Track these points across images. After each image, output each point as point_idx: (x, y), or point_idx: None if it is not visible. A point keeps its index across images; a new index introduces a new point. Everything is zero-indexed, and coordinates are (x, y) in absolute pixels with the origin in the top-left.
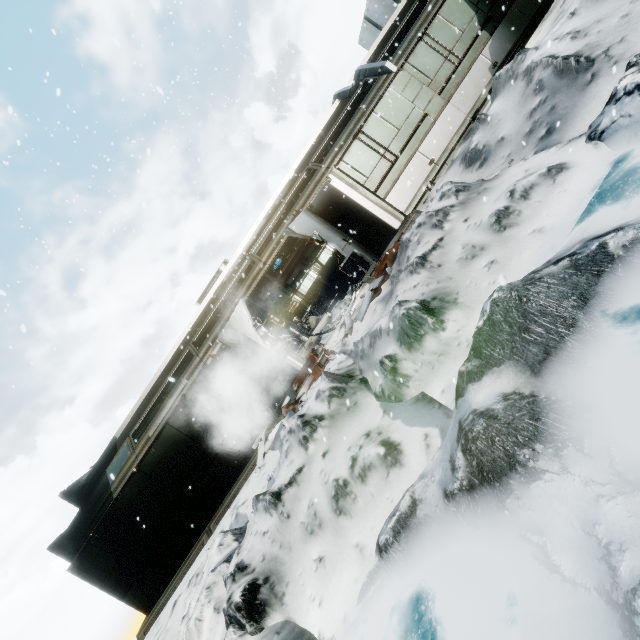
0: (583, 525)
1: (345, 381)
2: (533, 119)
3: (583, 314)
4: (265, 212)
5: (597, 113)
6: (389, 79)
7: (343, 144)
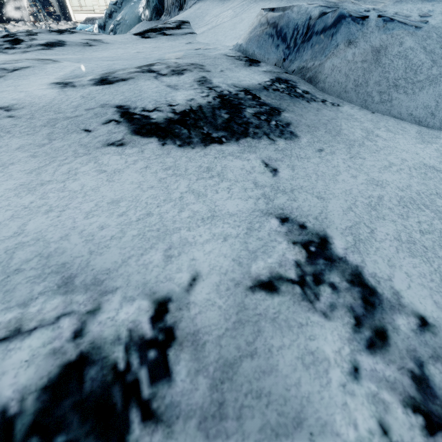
0: None
1: (35, 26)
2: None
3: None
4: None
5: None
6: None
7: None
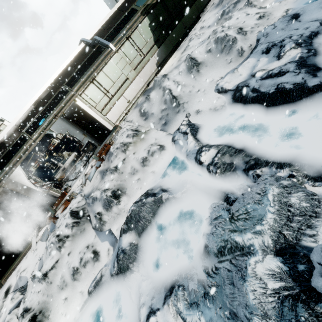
0: (138, 287)
1: (80, 218)
2: (162, 114)
3: (153, 219)
4: (33, 100)
5: (177, 128)
6: (111, 53)
7: (84, 82)
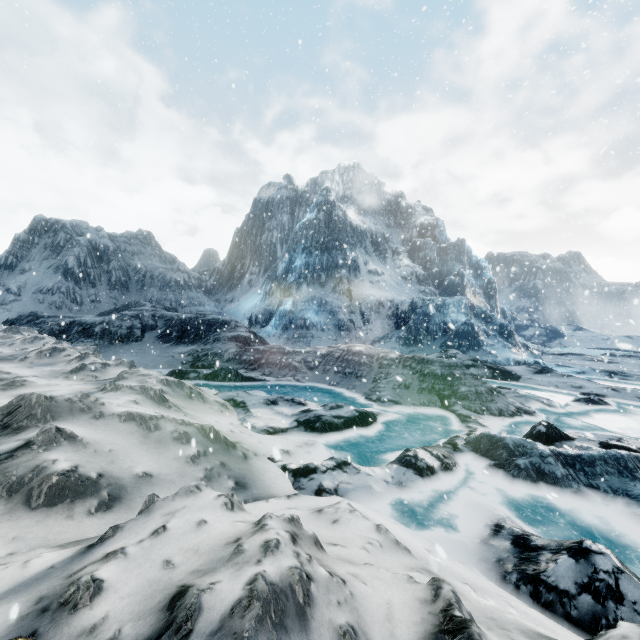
0: None
1: None
2: (203, 465)
3: None
4: None
5: (288, 481)
6: None
7: None
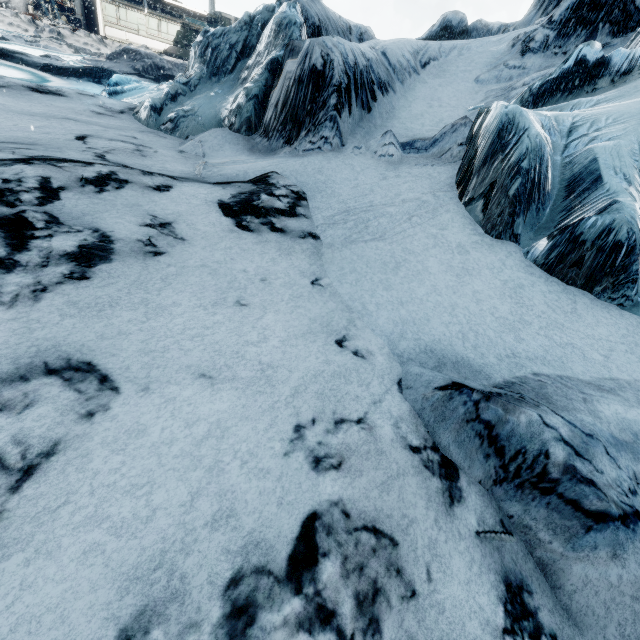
0: None
1: (34, 23)
2: None
3: None
4: None
5: None
6: (143, 12)
7: (113, 1)
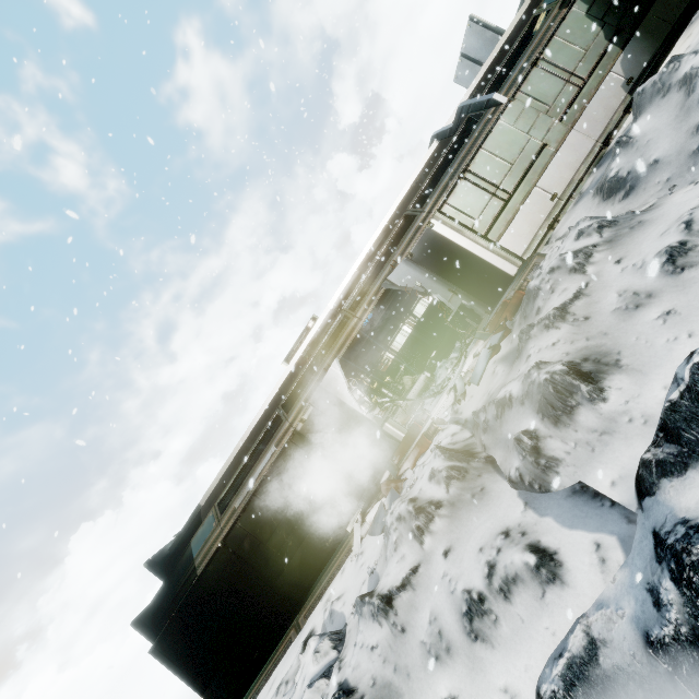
0: None
1: (466, 459)
2: None
3: None
4: (357, 264)
5: None
6: (498, 111)
7: (446, 186)
